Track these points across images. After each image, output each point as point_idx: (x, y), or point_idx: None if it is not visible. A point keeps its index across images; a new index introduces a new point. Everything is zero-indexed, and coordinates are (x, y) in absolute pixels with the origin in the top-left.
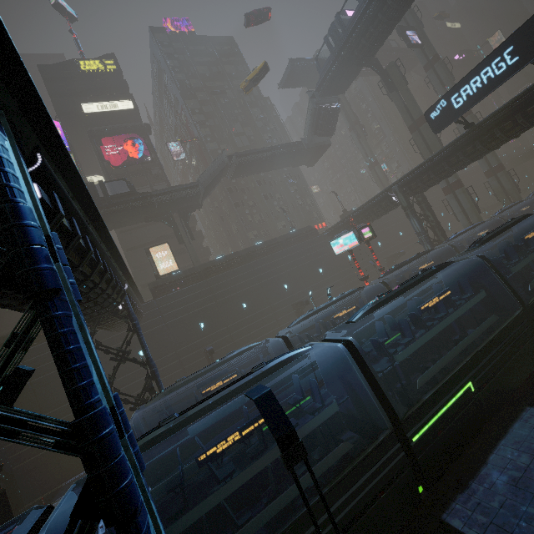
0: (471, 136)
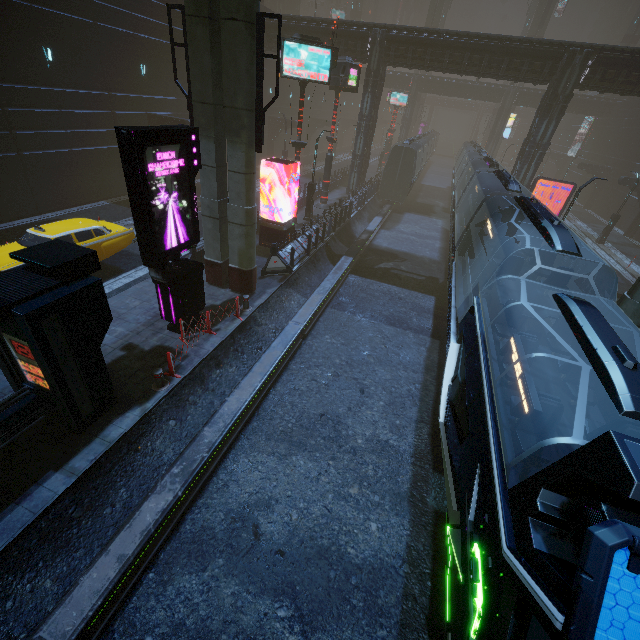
0: (471, 85)
